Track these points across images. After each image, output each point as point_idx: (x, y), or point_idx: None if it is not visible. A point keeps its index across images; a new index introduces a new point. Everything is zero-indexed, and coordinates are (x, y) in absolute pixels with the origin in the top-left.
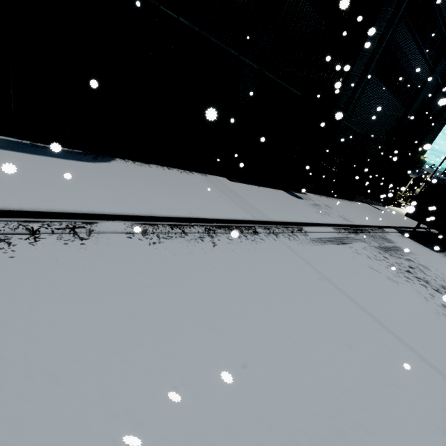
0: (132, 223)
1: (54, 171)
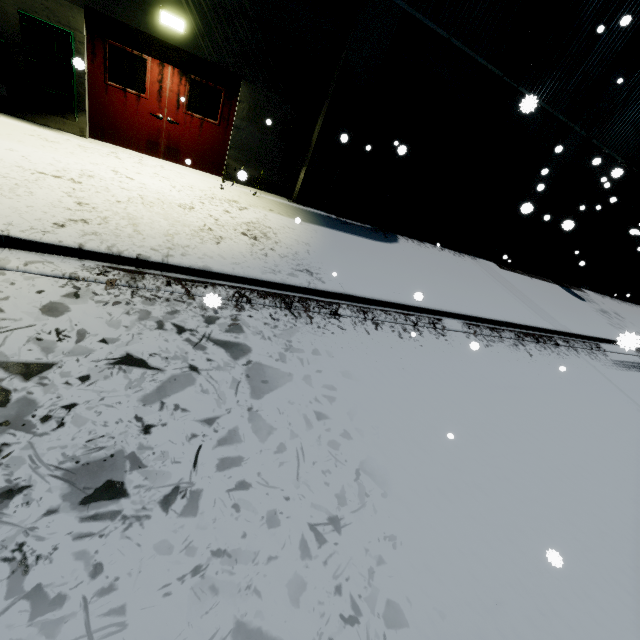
0: (462, 322)
1: (381, 257)
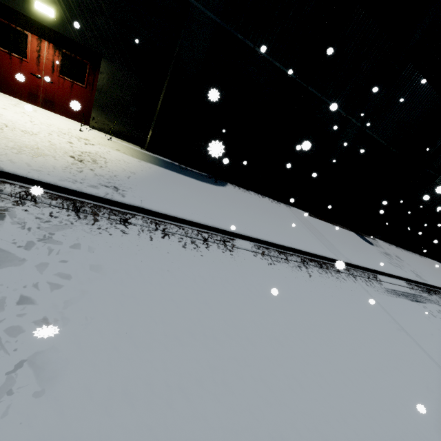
0: (254, 244)
1: (200, 191)
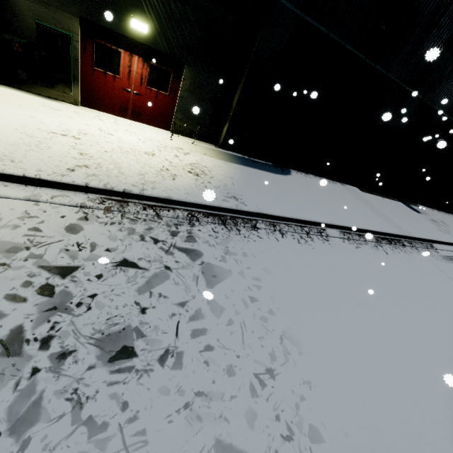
0: (339, 230)
1: (281, 185)
